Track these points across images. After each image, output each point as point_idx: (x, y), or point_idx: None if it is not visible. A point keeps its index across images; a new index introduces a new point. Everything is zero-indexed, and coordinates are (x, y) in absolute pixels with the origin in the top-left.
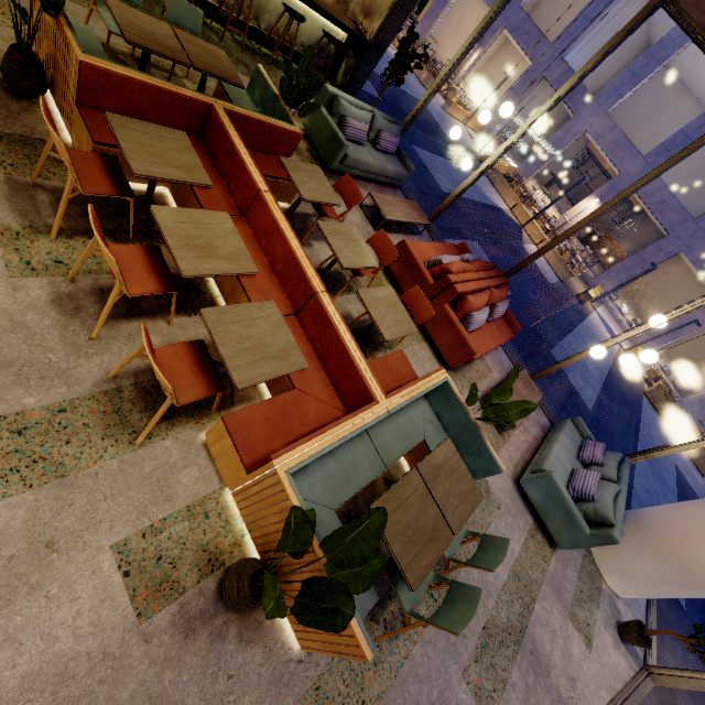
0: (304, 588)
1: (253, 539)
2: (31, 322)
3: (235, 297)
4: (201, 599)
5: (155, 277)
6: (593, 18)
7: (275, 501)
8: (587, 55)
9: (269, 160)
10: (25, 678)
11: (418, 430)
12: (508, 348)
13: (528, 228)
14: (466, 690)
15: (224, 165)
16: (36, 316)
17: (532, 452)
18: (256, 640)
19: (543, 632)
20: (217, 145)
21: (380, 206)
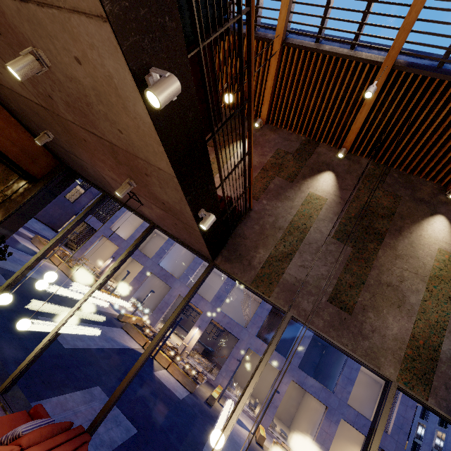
0: None
1: None
2: None
3: None
4: None
5: None
6: (167, 249)
7: None
8: (170, 263)
9: None
10: None
11: None
12: None
13: (157, 358)
14: None
15: None
16: None
17: None
18: None
19: None
20: None
21: None
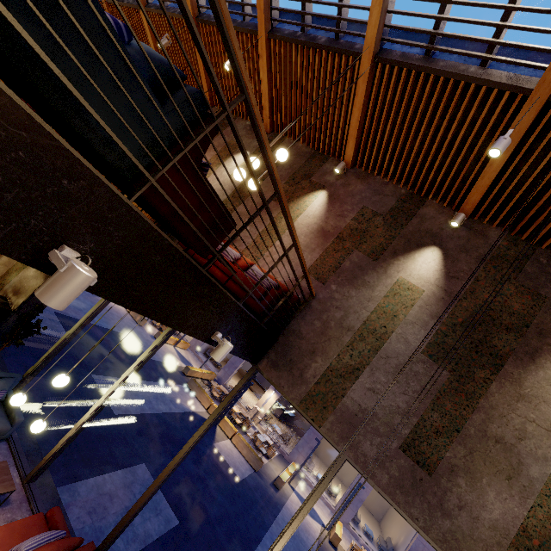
0: None
1: None
2: None
3: None
4: None
5: None
6: None
7: None
8: None
9: None
10: None
11: None
12: None
13: (222, 424)
14: None
15: None
16: None
17: None
18: None
19: None
20: None
21: None
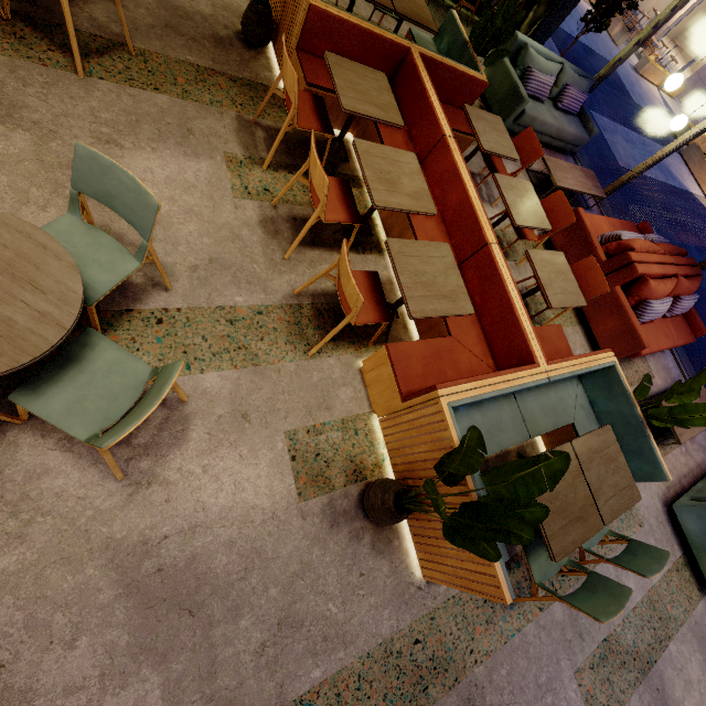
0: (462, 510)
1: (393, 465)
2: (245, 236)
3: None
4: (345, 501)
5: (345, 208)
6: None
7: (430, 431)
8: None
9: (448, 111)
10: (223, 508)
11: (567, 410)
12: (679, 355)
13: None
14: (576, 690)
15: (409, 111)
16: (248, 232)
17: (692, 479)
18: (385, 553)
19: (675, 676)
20: (406, 91)
21: (552, 171)
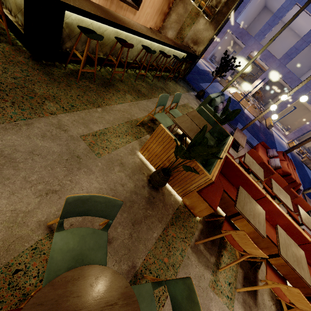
0: None
1: None
2: None
3: (269, 250)
4: None
5: (280, 281)
6: (246, 2)
7: None
8: (244, 17)
9: None
10: None
11: None
12: None
13: (241, 102)
14: None
15: (234, 181)
16: None
17: None
18: None
19: None
20: (230, 172)
21: (239, 142)
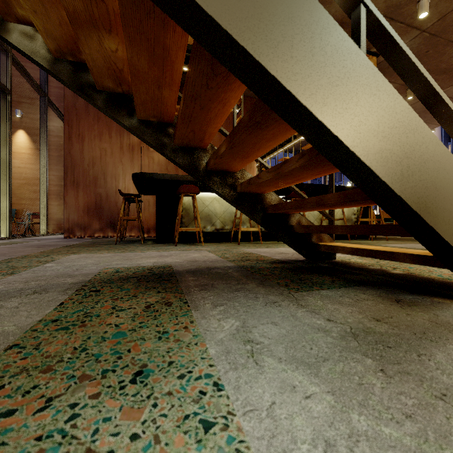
0: None
1: None
2: None
3: None
4: None
5: None
6: None
7: None
8: None
9: None
10: None
11: None
12: None
13: None
14: None
15: None
16: None
17: None
18: None
19: None
20: None
21: None
